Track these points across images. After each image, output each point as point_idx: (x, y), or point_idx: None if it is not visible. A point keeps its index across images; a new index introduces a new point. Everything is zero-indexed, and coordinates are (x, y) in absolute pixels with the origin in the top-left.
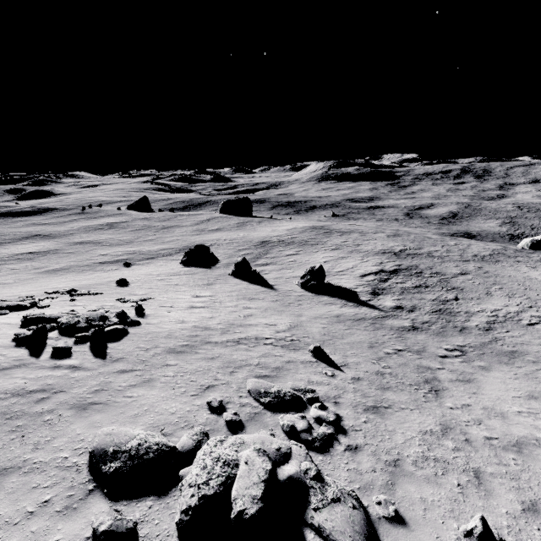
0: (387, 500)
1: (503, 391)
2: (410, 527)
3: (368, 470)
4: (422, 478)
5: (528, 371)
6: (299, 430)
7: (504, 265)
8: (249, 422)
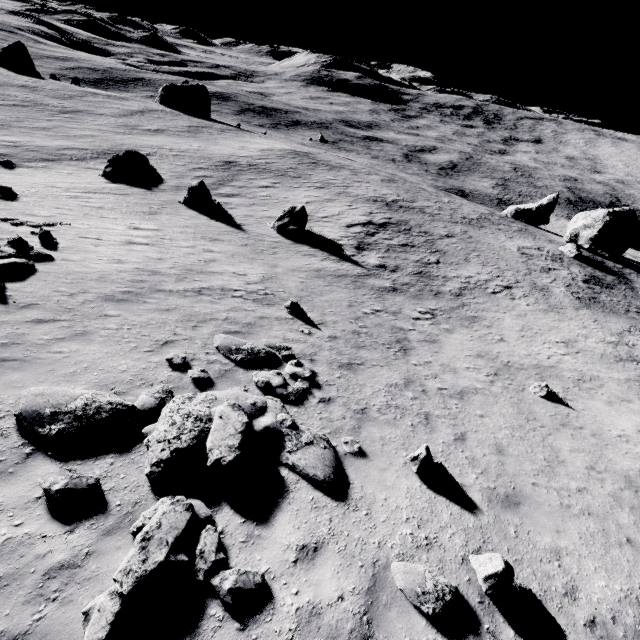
0: (353, 440)
1: (459, 351)
2: (370, 458)
3: (338, 418)
4: (384, 421)
5: (482, 334)
6: (275, 386)
7: (487, 231)
8: (220, 379)
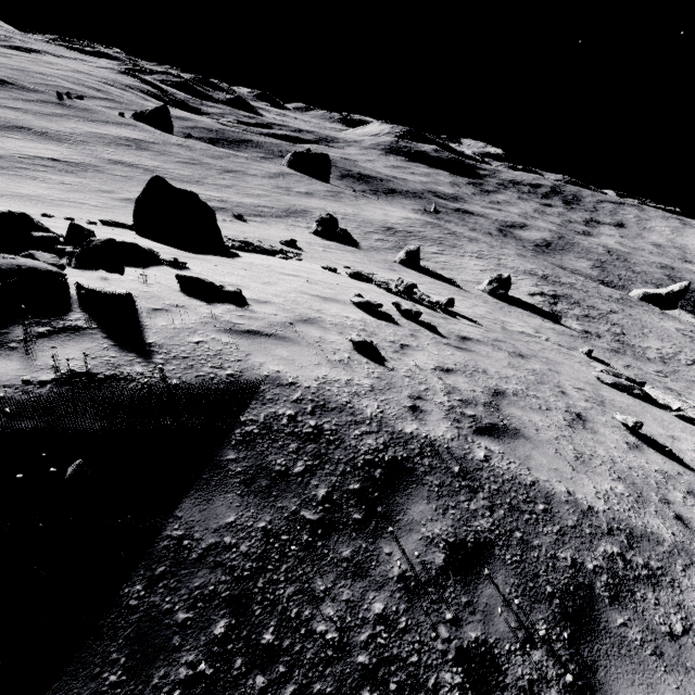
0: None
1: None
2: None
3: None
4: None
5: None
6: None
7: (638, 311)
8: None
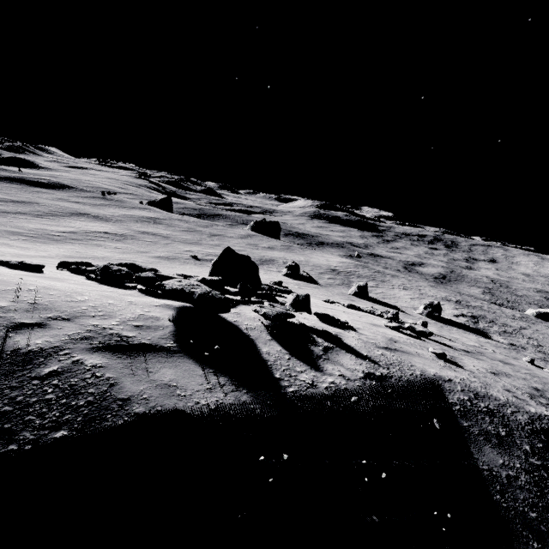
0: None
1: None
2: None
3: None
4: None
5: None
6: None
7: (541, 327)
8: None
